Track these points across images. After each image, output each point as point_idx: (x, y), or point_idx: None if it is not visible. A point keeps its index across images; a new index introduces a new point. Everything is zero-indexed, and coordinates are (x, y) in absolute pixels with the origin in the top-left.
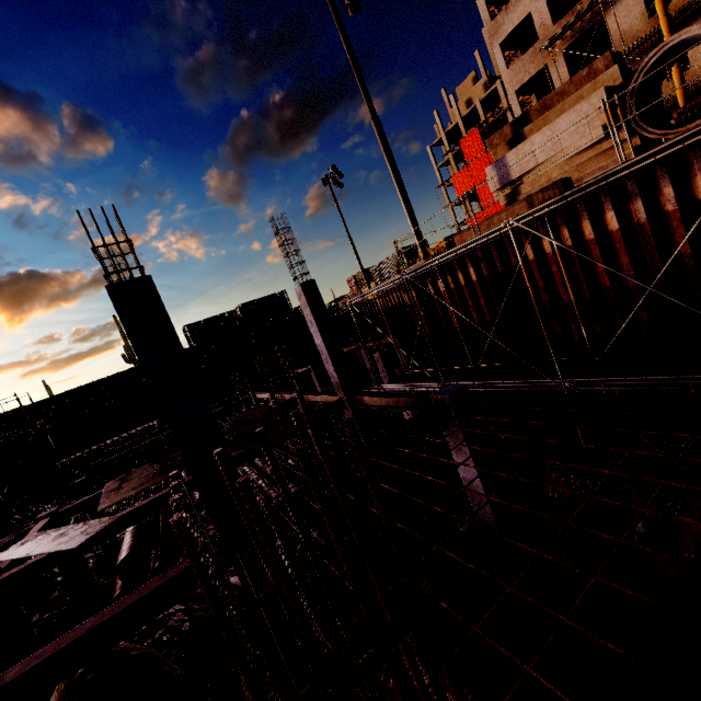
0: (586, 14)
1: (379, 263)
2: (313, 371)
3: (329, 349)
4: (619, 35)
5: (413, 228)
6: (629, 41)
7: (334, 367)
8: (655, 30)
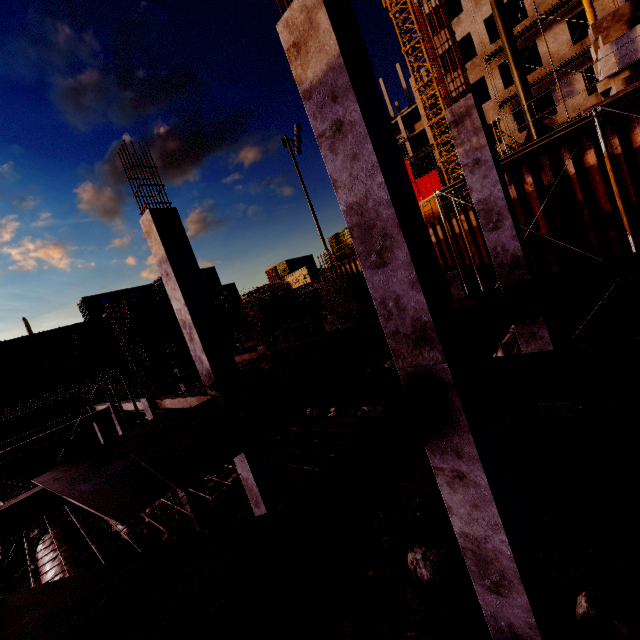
0: (521, 37)
1: (342, 230)
2: (283, 338)
3: (508, 203)
4: (548, 57)
5: (528, 101)
6: (556, 62)
7: (516, 231)
8: (585, 50)
